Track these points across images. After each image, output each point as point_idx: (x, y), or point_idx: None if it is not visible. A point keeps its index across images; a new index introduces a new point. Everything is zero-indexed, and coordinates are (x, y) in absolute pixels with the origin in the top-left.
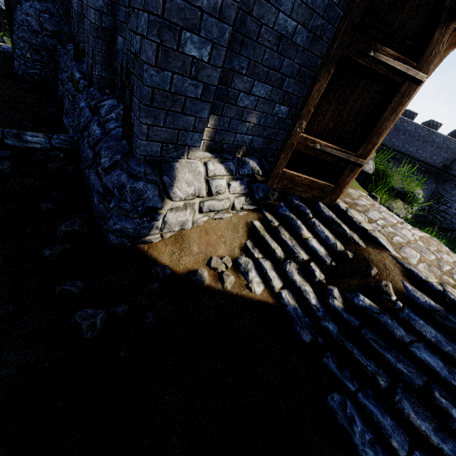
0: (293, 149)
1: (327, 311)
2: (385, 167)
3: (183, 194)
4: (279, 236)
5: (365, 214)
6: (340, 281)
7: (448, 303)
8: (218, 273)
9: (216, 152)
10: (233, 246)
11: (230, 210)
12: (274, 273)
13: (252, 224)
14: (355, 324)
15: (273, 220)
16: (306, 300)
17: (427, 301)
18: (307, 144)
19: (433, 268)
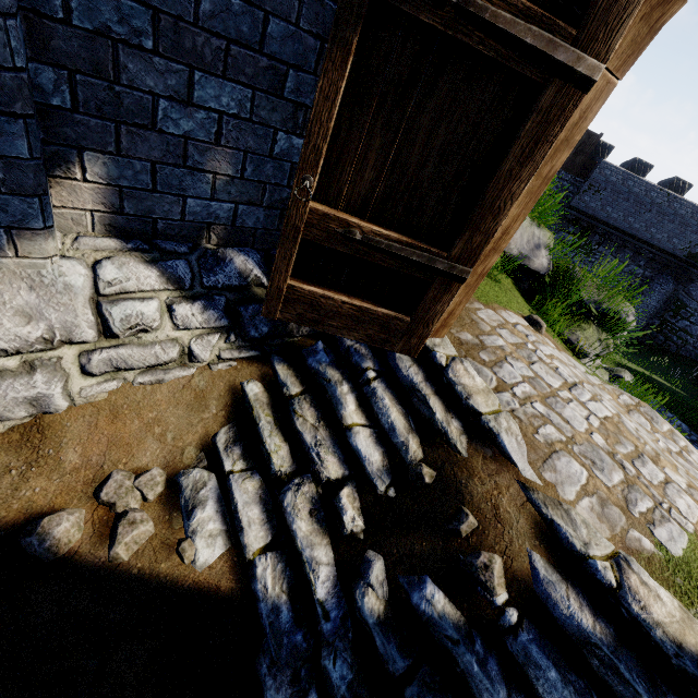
0: (305, 239)
1: (350, 616)
2: (569, 262)
3: (7, 341)
4: (292, 420)
5: (493, 369)
6: (393, 541)
7: (626, 620)
8: (115, 517)
9: (142, 238)
10: (182, 443)
11: (187, 362)
12: (256, 512)
13: (243, 389)
14: (395, 668)
15: (288, 382)
16: (309, 585)
17: (574, 615)
18: (331, 230)
19: (611, 511)
